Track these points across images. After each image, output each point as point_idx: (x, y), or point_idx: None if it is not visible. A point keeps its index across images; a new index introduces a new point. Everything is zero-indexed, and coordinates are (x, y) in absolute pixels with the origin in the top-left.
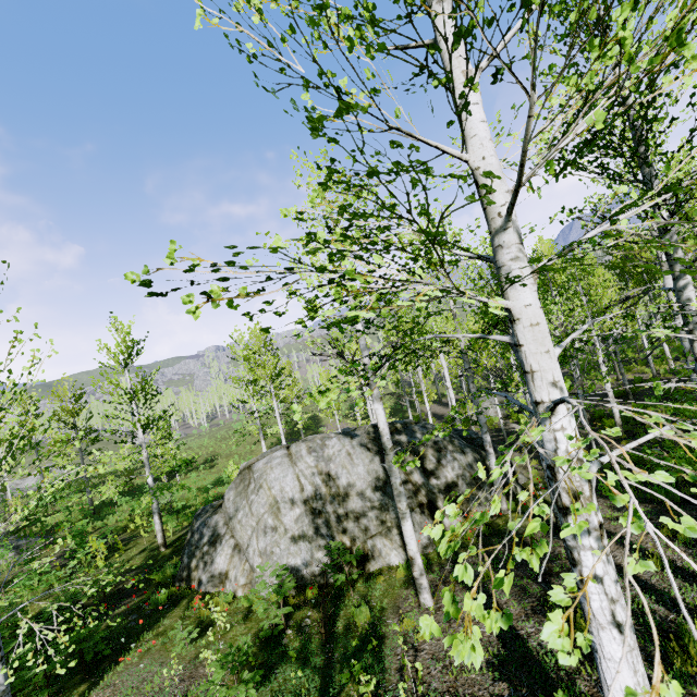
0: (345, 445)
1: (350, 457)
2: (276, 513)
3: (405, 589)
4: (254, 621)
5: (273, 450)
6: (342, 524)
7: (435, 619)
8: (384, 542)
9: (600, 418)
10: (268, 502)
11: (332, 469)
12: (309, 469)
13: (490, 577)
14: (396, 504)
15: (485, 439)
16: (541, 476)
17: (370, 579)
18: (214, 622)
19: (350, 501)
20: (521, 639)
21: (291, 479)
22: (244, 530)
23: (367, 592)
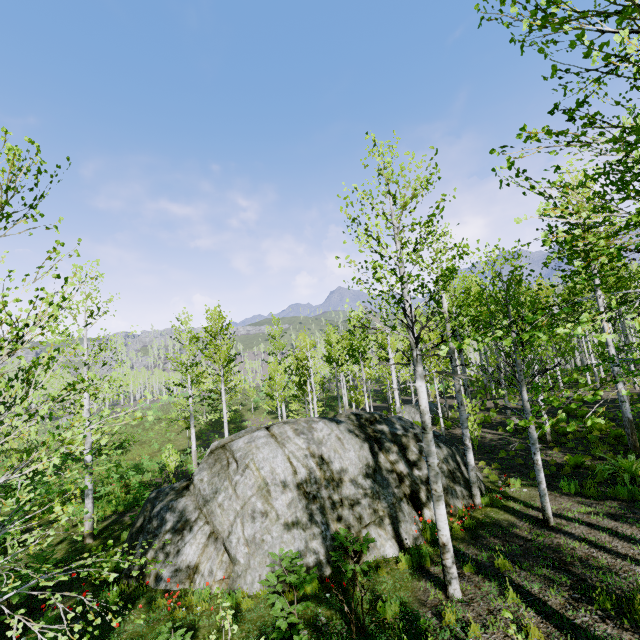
0: (334, 430)
1: (340, 442)
2: (266, 496)
3: (418, 581)
4: (248, 622)
5: (249, 430)
6: (337, 511)
7: (474, 611)
8: (379, 532)
9: (522, 429)
10: (256, 484)
11: (325, 453)
12: (301, 451)
13: (507, 567)
14: (432, 486)
15: (465, 434)
16: (495, 475)
17: (370, 572)
18: (195, 625)
19: (343, 487)
20: (582, 629)
21: (281, 460)
22: (226, 515)
23: (373, 586)
